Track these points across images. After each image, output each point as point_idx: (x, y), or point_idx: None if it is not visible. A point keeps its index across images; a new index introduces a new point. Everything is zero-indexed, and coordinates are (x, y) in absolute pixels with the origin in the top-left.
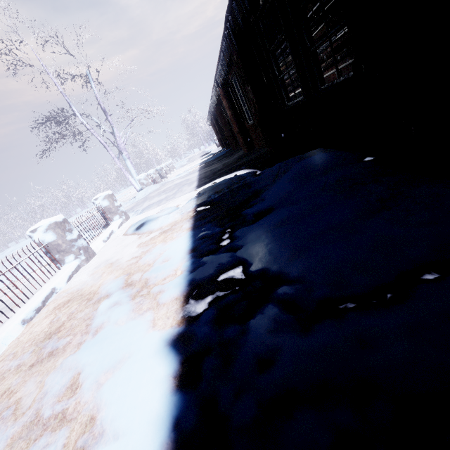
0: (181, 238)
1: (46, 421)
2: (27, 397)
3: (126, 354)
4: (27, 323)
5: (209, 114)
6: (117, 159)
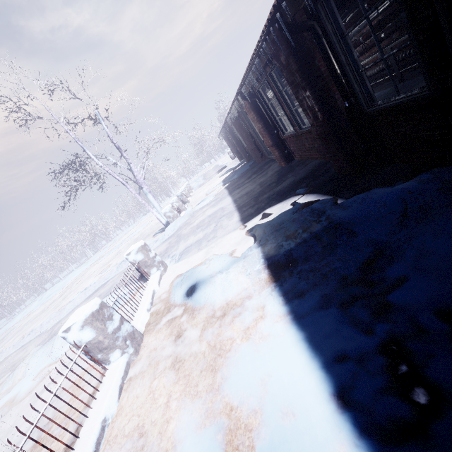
0: (286, 346)
1: None
2: None
3: None
4: None
5: (224, 129)
6: (138, 195)
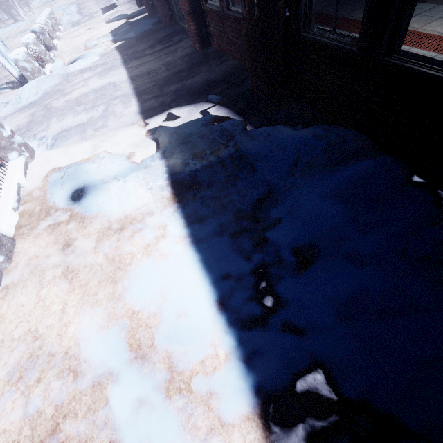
0: (184, 265)
1: None
2: None
3: None
4: None
5: None
6: None
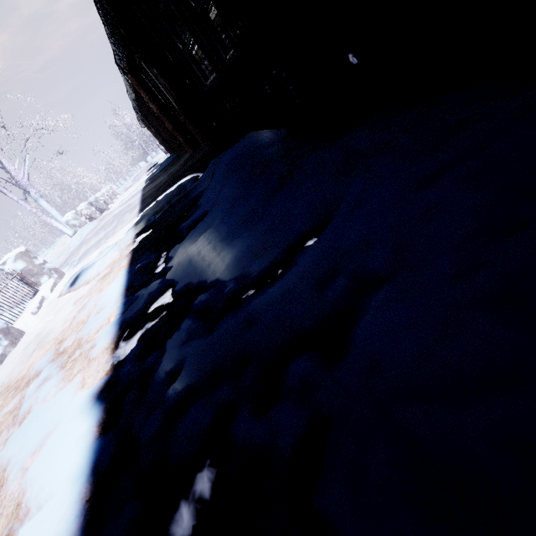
0: (116, 280)
1: None
2: None
3: (53, 427)
4: None
5: (136, 112)
6: (25, 202)
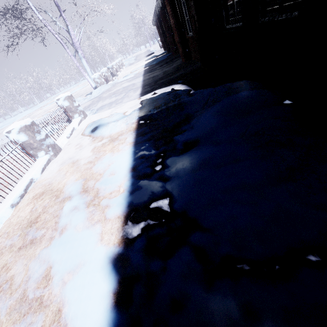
0: (124, 153)
1: (30, 302)
2: (17, 275)
3: (82, 261)
4: (15, 206)
5: (155, 15)
6: (74, 58)
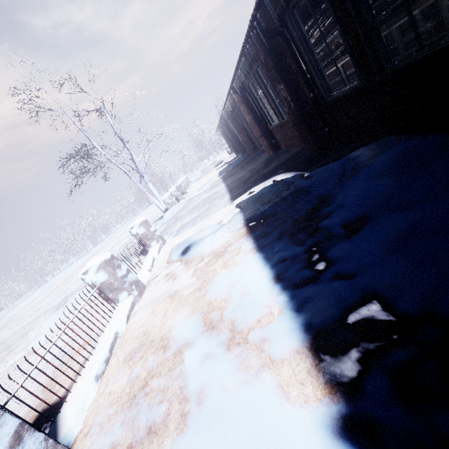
0: (250, 263)
1: None
2: None
3: (271, 447)
4: (100, 379)
5: (221, 123)
6: (140, 184)
